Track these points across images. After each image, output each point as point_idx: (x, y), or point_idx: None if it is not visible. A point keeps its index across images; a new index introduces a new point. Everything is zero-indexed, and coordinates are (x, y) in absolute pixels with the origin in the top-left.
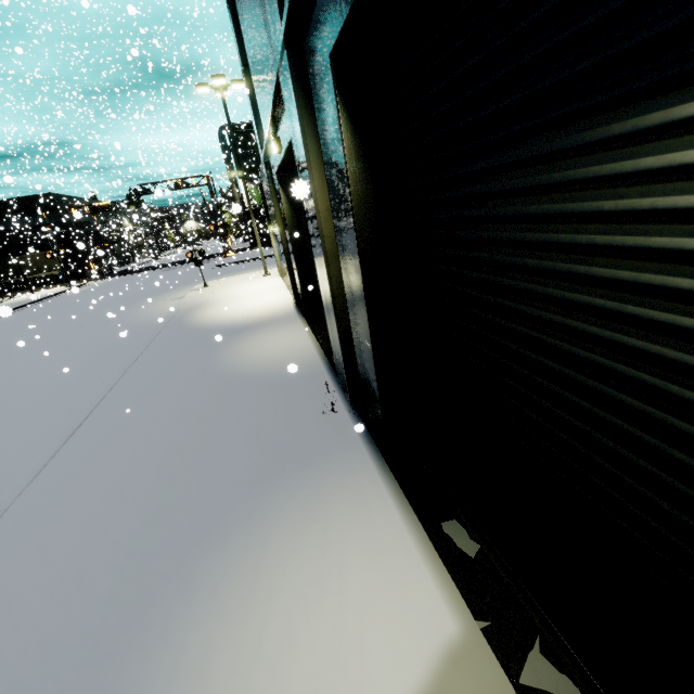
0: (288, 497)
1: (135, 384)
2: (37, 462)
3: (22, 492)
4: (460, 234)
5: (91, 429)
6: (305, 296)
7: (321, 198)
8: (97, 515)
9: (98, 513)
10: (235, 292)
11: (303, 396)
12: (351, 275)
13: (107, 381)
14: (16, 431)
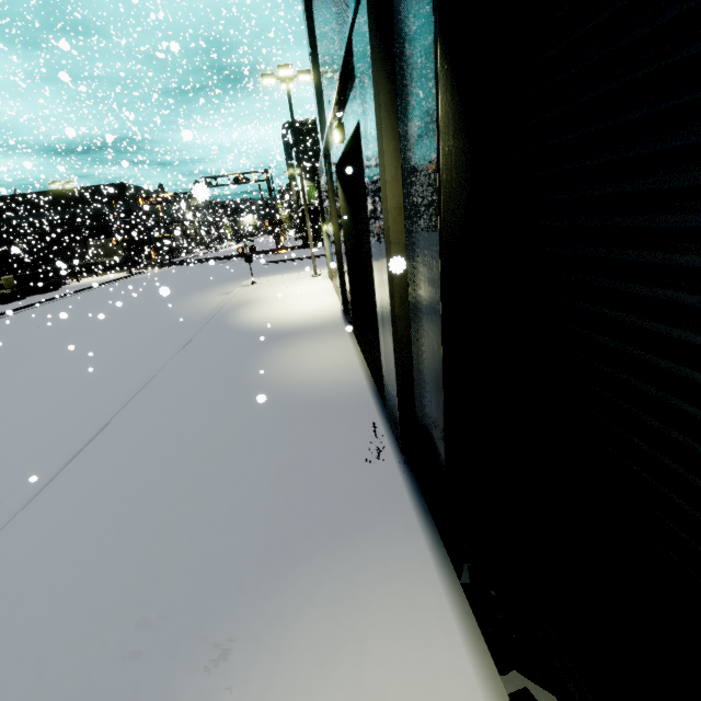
0: (313, 586)
1: (164, 388)
2: (45, 473)
3: (19, 512)
4: (673, 260)
5: (109, 439)
6: (354, 304)
7: (392, 193)
8: (84, 564)
9: (86, 561)
10: (282, 292)
11: (343, 430)
12: (423, 297)
13: (139, 380)
14: (42, 426)
